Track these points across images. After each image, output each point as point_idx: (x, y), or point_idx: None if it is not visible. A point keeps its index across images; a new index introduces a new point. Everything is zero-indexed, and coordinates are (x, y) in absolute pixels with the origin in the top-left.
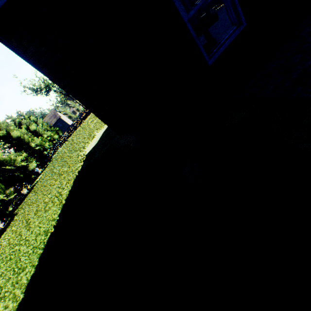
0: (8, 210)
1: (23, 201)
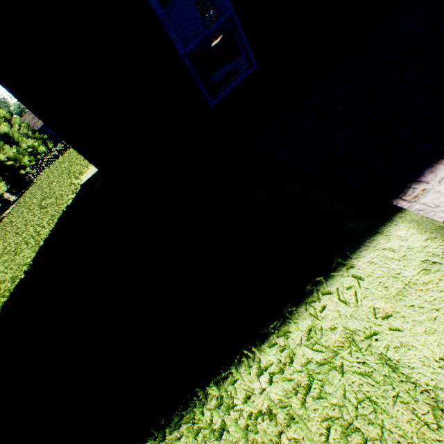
0: None
1: None
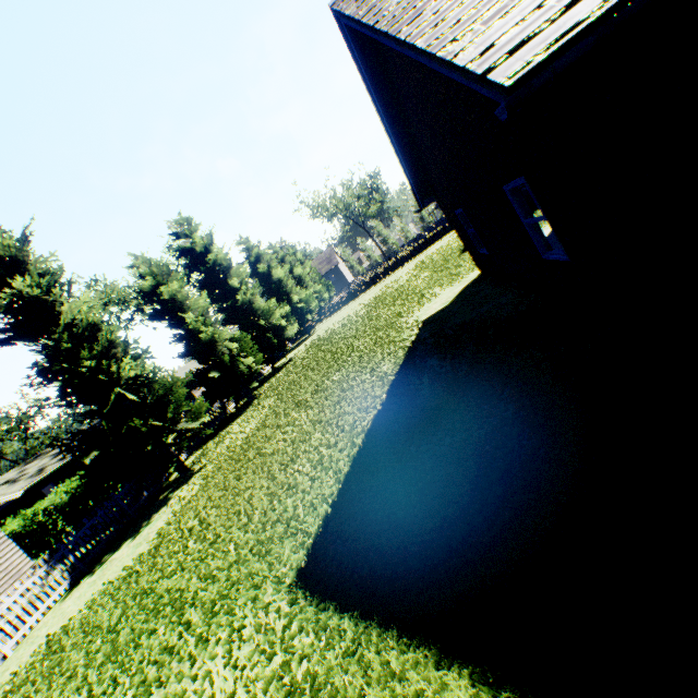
0: (252, 385)
1: (265, 383)
